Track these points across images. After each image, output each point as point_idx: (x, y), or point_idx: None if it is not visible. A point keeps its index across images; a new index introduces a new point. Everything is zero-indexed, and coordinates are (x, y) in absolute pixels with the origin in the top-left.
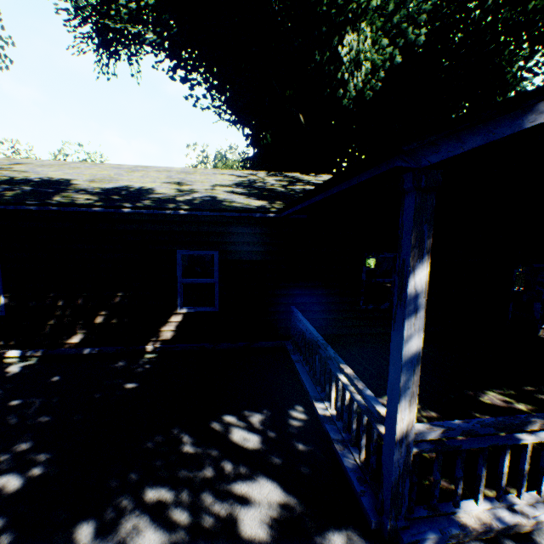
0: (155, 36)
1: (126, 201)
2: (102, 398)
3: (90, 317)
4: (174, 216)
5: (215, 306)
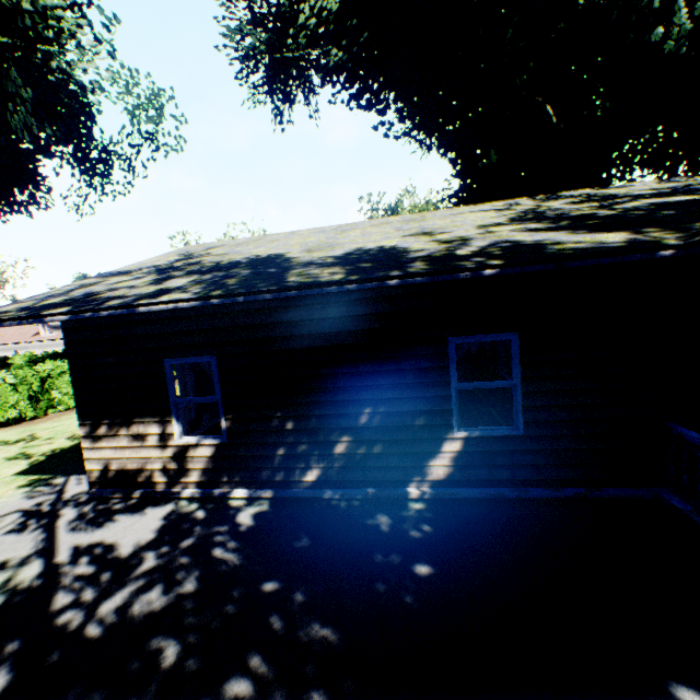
0: (340, 53)
1: (385, 267)
2: (389, 594)
3: (327, 445)
4: (441, 283)
5: (514, 425)
